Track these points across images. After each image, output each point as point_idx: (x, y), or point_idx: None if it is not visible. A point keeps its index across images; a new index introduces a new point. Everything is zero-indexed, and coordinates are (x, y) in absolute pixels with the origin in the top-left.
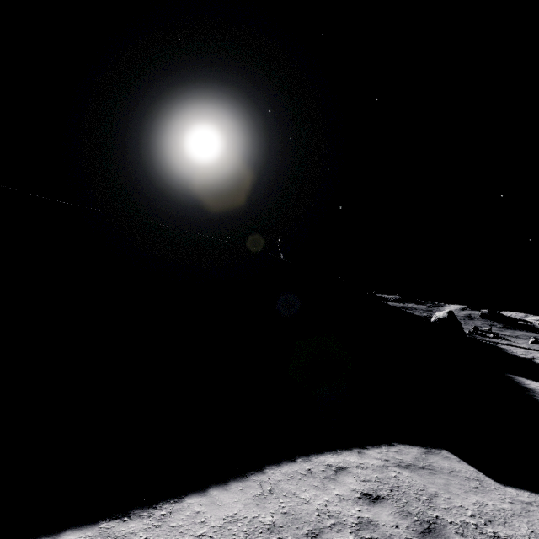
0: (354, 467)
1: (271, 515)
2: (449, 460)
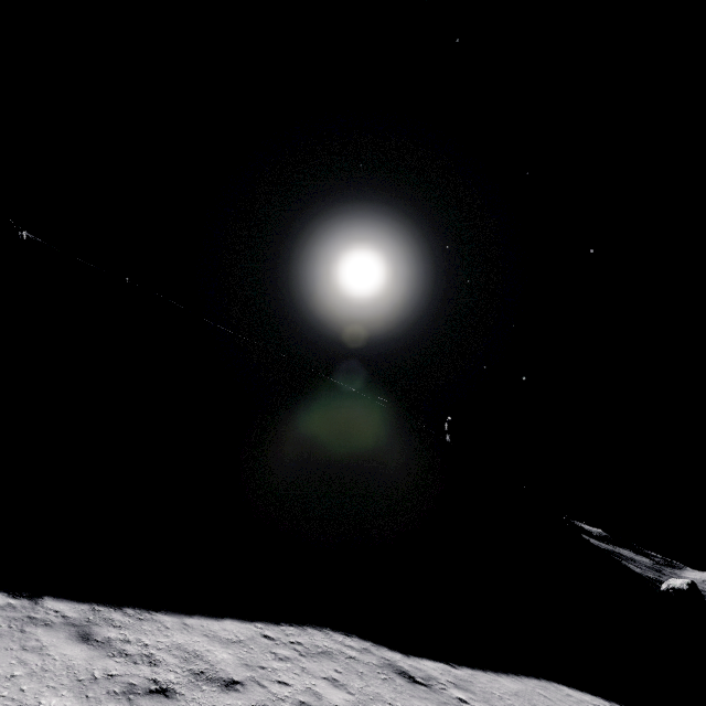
0: (591, 704)
1: (541, 702)
2: None
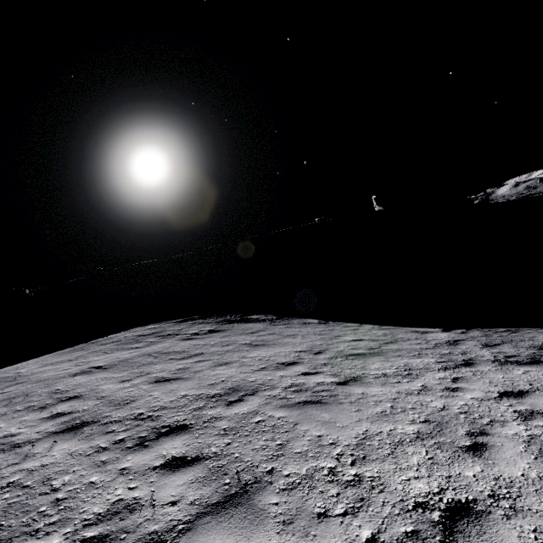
0: None
1: None
2: None
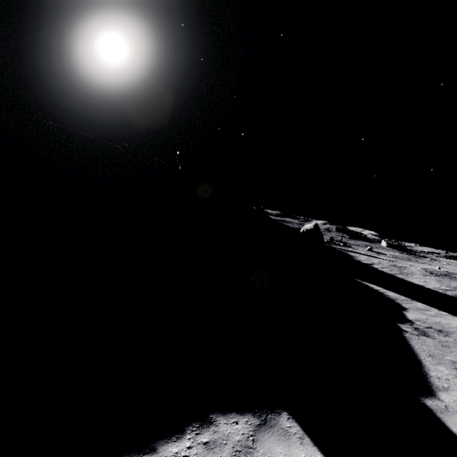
0: None
1: None
2: (288, 440)
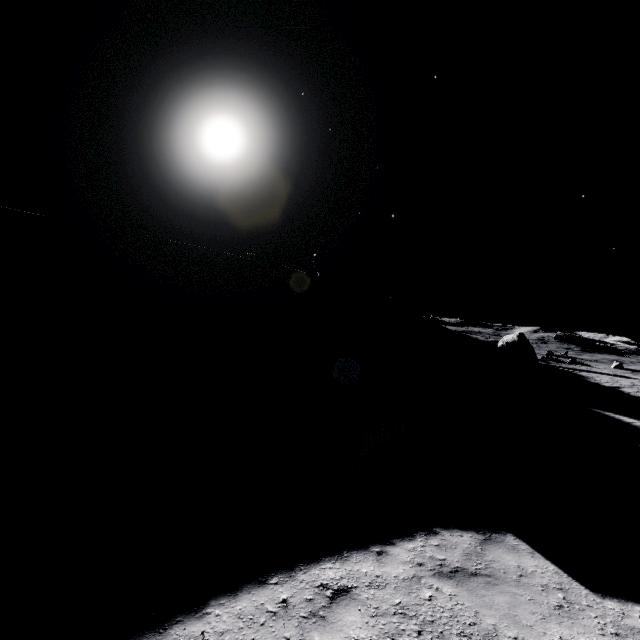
0: (365, 586)
1: None
2: (517, 553)
